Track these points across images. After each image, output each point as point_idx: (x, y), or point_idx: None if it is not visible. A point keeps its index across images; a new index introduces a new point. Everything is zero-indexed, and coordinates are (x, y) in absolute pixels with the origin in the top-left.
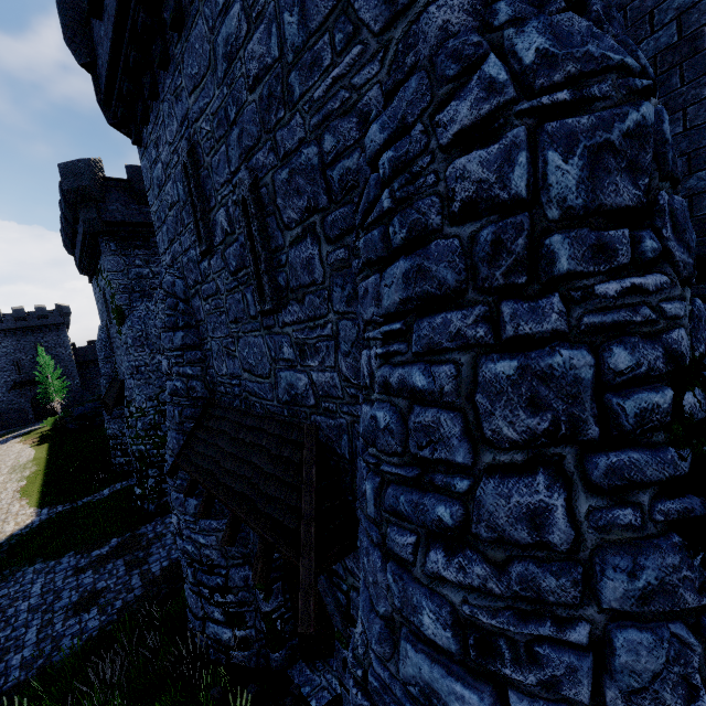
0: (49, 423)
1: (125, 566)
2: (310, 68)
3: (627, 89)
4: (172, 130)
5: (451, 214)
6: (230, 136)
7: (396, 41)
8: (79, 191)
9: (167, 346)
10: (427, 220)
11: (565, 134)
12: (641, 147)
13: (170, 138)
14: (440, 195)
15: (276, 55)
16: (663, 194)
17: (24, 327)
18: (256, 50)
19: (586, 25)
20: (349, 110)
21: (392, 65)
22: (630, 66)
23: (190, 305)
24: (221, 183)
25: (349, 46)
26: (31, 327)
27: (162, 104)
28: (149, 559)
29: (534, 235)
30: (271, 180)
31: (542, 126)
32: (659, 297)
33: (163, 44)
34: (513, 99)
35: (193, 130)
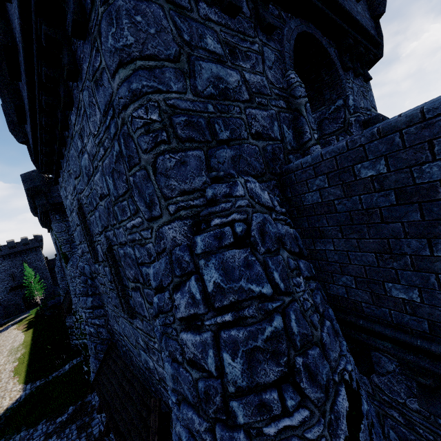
0: (33, 312)
1: (76, 430)
2: (122, 211)
3: (264, 311)
4: (71, 189)
5: (186, 359)
6: (95, 213)
7: (155, 230)
8: (34, 189)
9: (83, 306)
10: (176, 355)
11: (232, 340)
12: (278, 341)
13: (70, 192)
14: (180, 344)
15: (107, 192)
16: (298, 362)
17: (15, 252)
18: (98, 182)
19: (243, 257)
20: (142, 245)
21: (156, 239)
22: (266, 294)
23: (94, 281)
24: (96, 232)
25: (136, 215)
26: (19, 251)
27: (64, 173)
28: (92, 423)
29: (225, 394)
30: (117, 250)
31: (220, 331)
32: (302, 429)
33: (58, 148)
34: (204, 313)
35: (79, 197)
